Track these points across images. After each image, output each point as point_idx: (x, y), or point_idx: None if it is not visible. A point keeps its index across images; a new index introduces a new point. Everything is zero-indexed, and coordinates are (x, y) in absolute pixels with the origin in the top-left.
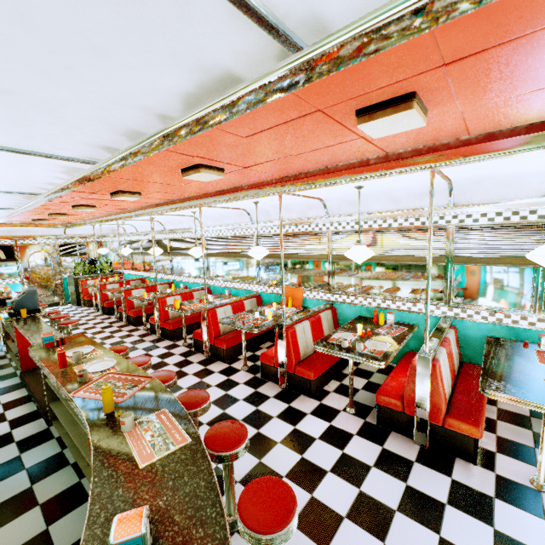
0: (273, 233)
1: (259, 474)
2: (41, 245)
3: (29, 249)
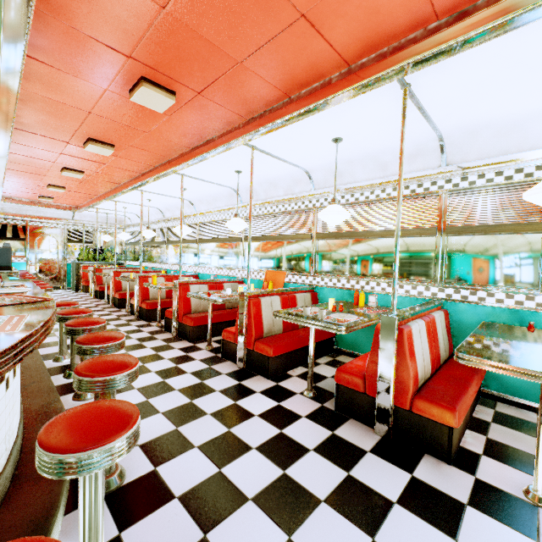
0: (261, 214)
1: (167, 441)
2: (50, 229)
3: (39, 231)
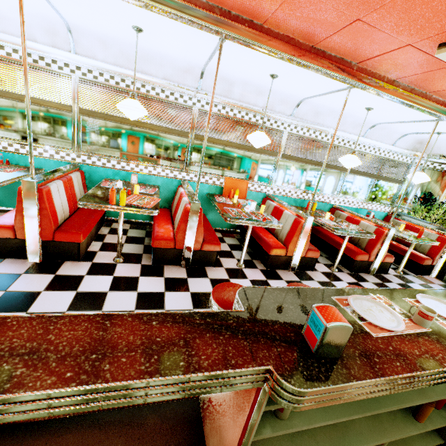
0: (225, 115)
1: None
2: None
3: None
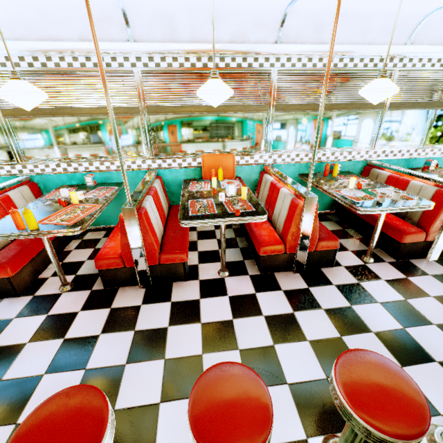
0: (179, 69)
1: None
2: None
3: None
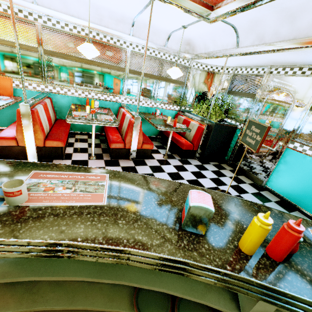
0: None
1: None
2: None
3: None
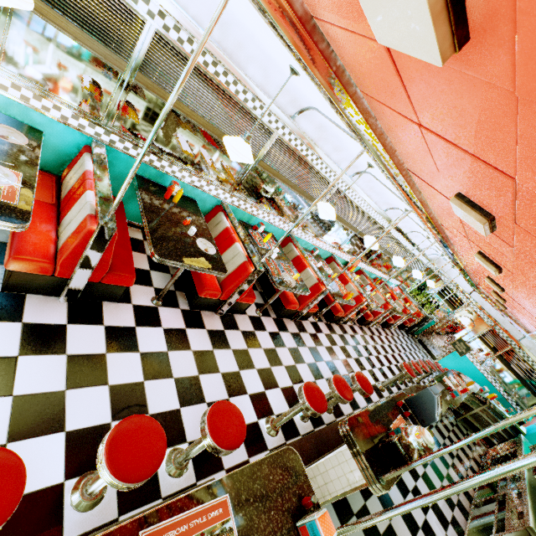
0: (381, 225)
1: None
2: None
3: None
